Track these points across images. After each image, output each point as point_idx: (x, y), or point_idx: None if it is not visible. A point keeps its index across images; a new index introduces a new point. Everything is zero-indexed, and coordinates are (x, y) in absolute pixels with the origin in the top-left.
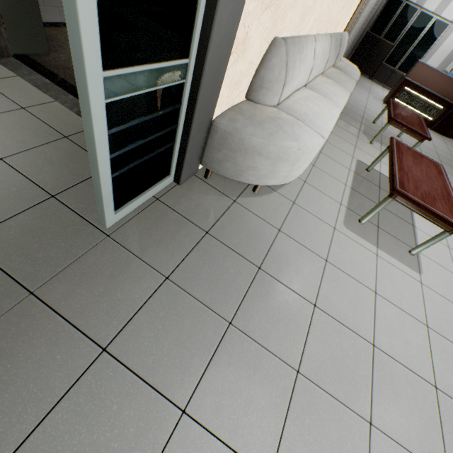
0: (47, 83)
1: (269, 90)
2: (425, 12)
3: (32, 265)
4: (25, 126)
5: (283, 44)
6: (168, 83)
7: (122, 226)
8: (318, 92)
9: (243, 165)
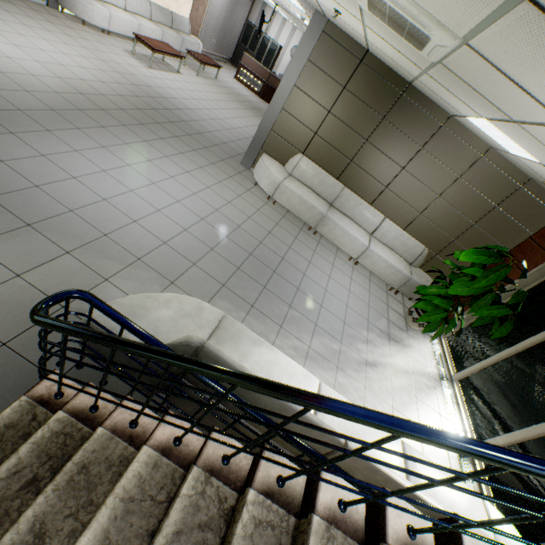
0: None
1: None
2: (266, 36)
3: None
4: None
5: None
6: None
7: None
8: (132, 15)
9: (72, 5)
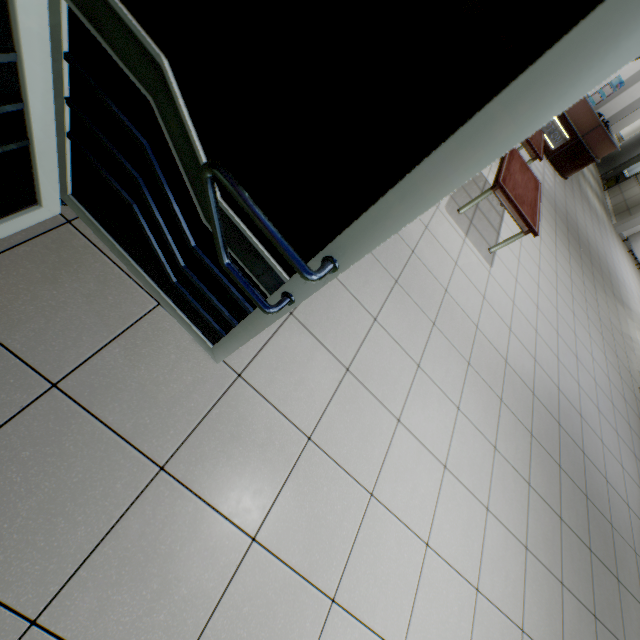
0: None
1: None
2: None
3: None
4: None
5: None
6: None
7: None
8: None
9: None
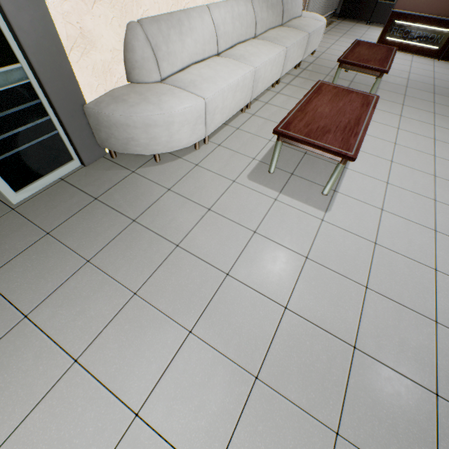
0: None
1: (141, 69)
2: None
3: None
4: None
5: (137, 26)
6: (7, 86)
7: (27, 201)
8: (232, 57)
9: (123, 138)
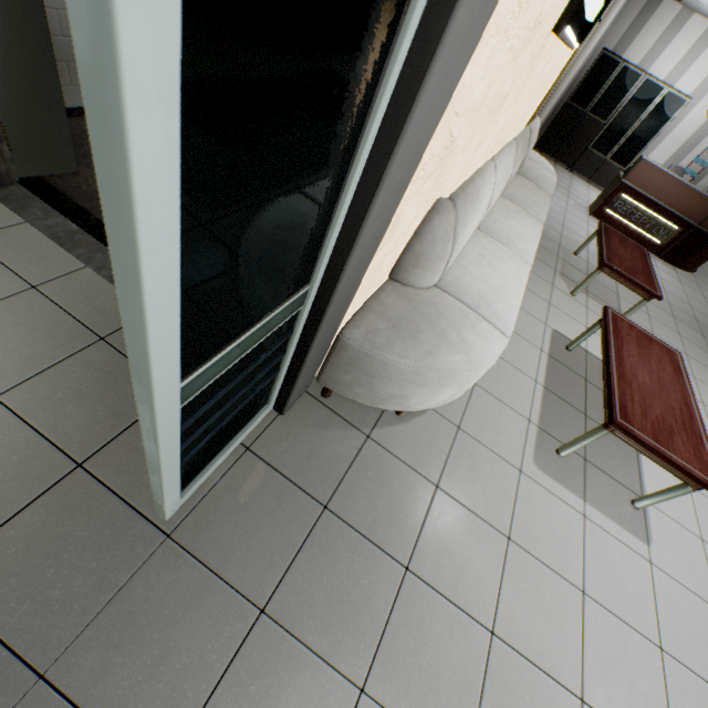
0: (73, 232)
1: (426, 270)
2: (651, 80)
3: (44, 615)
4: (37, 323)
5: (451, 209)
6: (276, 326)
7: (192, 511)
8: (497, 237)
9: (385, 392)
